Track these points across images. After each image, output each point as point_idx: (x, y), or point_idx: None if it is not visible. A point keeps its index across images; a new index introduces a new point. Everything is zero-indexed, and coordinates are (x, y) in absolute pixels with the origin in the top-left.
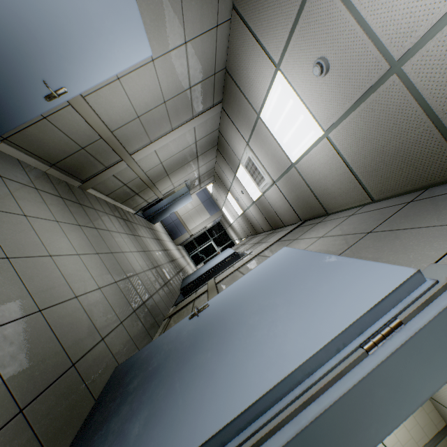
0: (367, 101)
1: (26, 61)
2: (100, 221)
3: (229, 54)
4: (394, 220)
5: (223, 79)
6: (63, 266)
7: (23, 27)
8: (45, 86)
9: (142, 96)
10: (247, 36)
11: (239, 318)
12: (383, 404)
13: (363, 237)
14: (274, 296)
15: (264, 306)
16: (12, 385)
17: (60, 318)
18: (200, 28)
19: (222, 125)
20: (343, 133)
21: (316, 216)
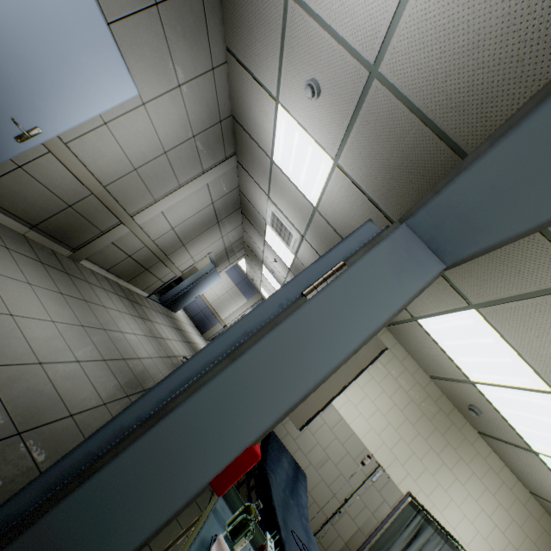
0: (361, 114)
1: None
2: (93, 295)
3: (232, 99)
4: None
5: (232, 128)
6: (28, 329)
7: None
8: (15, 126)
9: (136, 144)
10: (244, 76)
11: None
12: (318, 341)
13: None
14: None
15: None
16: None
17: (10, 380)
18: (193, 71)
19: (241, 181)
20: (350, 156)
21: None
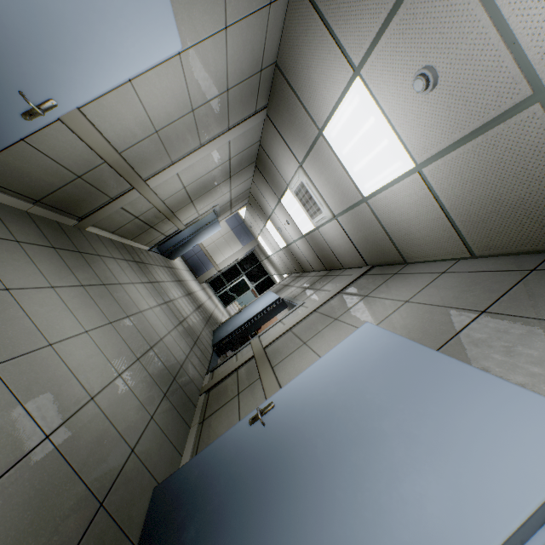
0: (488, 134)
1: None
2: (108, 273)
3: (283, 44)
4: (517, 298)
5: (271, 78)
6: (70, 356)
7: None
8: (22, 99)
9: (162, 103)
10: (314, 22)
11: (331, 444)
12: None
13: (476, 319)
14: (377, 416)
15: (366, 432)
16: None
17: (75, 438)
18: (247, 7)
19: (265, 137)
20: (445, 170)
21: (389, 263)
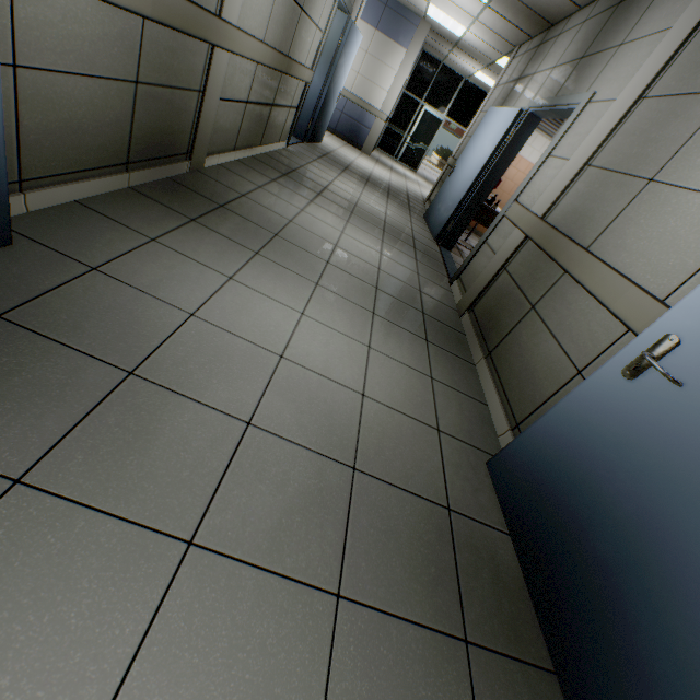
0: None
1: None
2: (268, 215)
3: None
4: None
5: None
6: (308, 358)
7: None
8: None
9: None
10: None
11: None
12: None
13: None
14: None
15: None
16: (430, 619)
17: (379, 453)
18: None
19: None
20: None
21: None
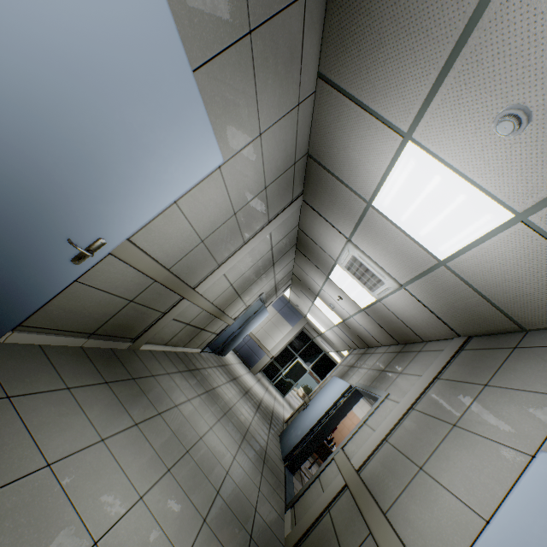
0: None
1: (38, 218)
2: (162, 395)
3: (313, 136)
4: None
5: (304, 167)
6: None
7: (28, 171)
8: (72, 245)
9: (206, 214)
10: (345, 107)
11: None
12: None
13: None
14: None
15: None
16: None
17: None
18: (277, 112)
19: (303, 220)
20: None
21: (495, 331)
